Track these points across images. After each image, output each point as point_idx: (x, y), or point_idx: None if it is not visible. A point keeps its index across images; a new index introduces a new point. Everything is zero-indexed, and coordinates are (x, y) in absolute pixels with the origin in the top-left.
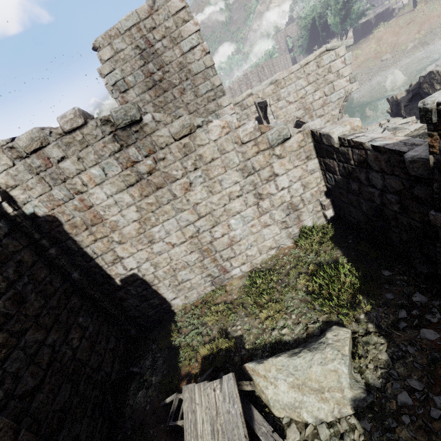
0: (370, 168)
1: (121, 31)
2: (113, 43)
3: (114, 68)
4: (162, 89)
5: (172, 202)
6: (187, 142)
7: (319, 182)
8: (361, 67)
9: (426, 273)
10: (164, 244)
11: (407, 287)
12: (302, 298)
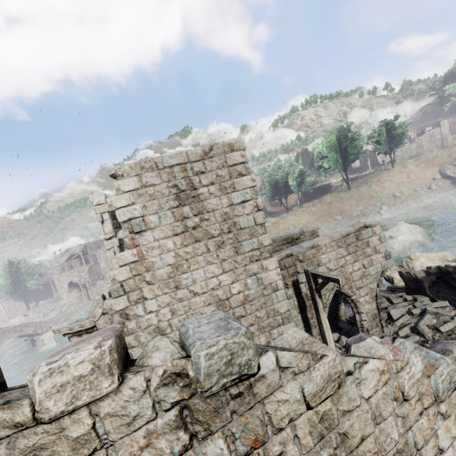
0: None
1: (160, 165)
2: (143, 175)
3: (133, 202)
4: (193, 238)
5: None
6: (326, 409)
7: None
8: (319, 220)
9: None
10: None
11: None
12: None
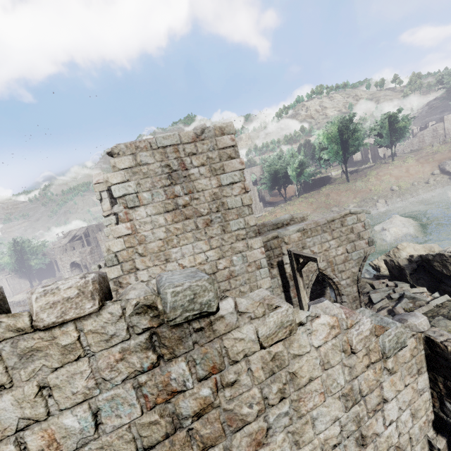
0: None
1: (154, 146)
2: (138, 154)
3: (128, 179)
4: (183, 215)
5: None
6: (278, 351)
7: (427, 407)
8: (316, 211)
9: None
10: None
11: None
12: None
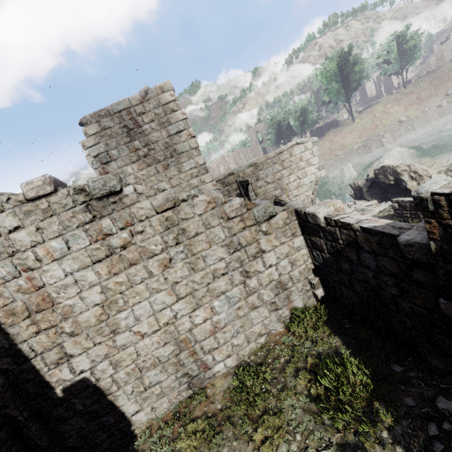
0: (361, 248)
1: (111, 112)
2: (101, 121)
3: (98, 142)
4: (146, 164)
5: (147, 280)
6: (169, 216)
7: (306, 260)
8: (320, 158)
9: (442, 369)
10: (131, 334)
11: (426, 388)
12: (305, 405)
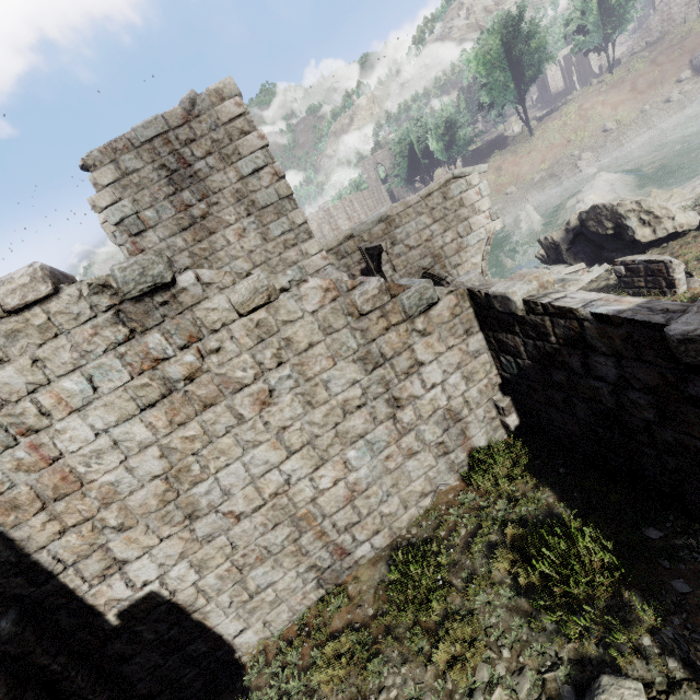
0: (591, 349)
1: (135, 143)
2: (120, 160)
3: (119, 197)
4: (206, 230)
5: (235, 430)
6: (262, 318)
7: (489, 370)
8: None
9: None
10: (219, 517)
11: None
12: (509, 602)
